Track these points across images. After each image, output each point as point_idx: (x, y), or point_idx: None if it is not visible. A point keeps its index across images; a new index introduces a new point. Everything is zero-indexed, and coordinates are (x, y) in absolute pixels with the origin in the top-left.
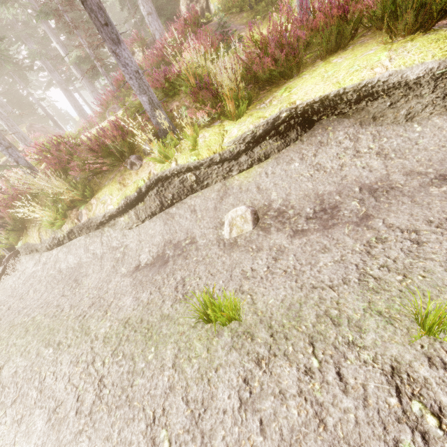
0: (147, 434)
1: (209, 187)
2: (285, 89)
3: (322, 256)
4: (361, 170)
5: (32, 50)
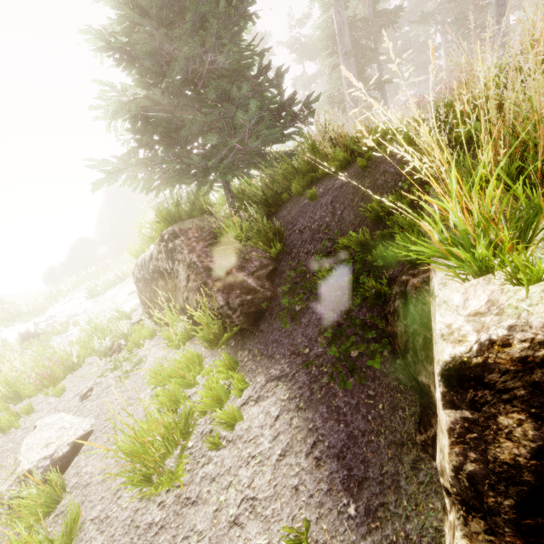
0: None
1: None
2: None
3: None
4: None
5: (419, 61)
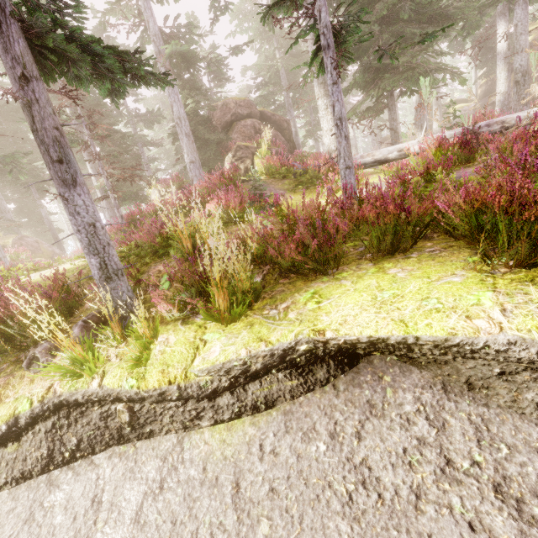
0: None
1: (153, 438)
2: (312, 294)
3: None
4: (468, 535)
5: None
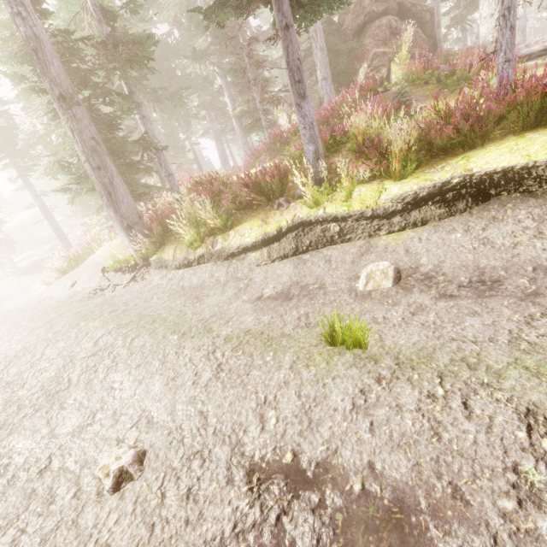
0: (256, 410)
1: (350, 242)
2: (462, 158)
3: (469, 319)
4: (540, 252)
5: (205, 101)
